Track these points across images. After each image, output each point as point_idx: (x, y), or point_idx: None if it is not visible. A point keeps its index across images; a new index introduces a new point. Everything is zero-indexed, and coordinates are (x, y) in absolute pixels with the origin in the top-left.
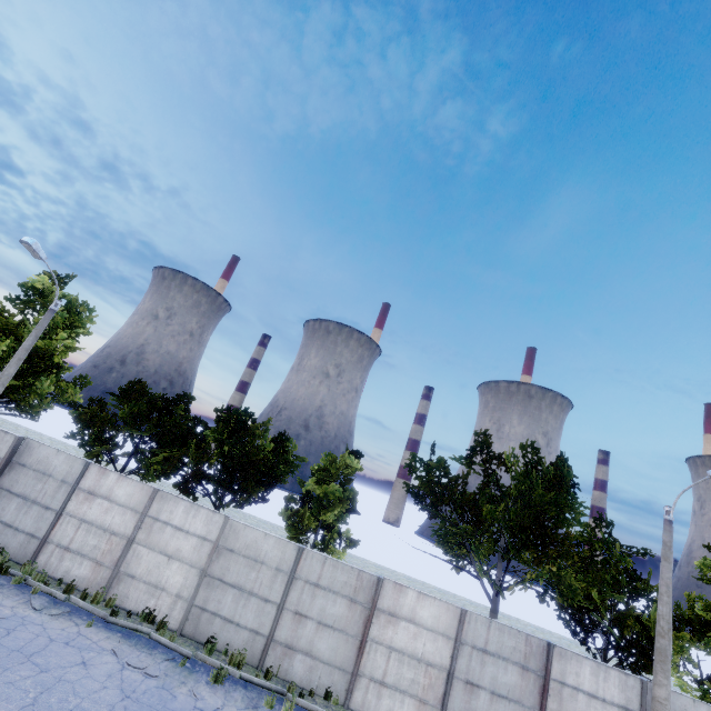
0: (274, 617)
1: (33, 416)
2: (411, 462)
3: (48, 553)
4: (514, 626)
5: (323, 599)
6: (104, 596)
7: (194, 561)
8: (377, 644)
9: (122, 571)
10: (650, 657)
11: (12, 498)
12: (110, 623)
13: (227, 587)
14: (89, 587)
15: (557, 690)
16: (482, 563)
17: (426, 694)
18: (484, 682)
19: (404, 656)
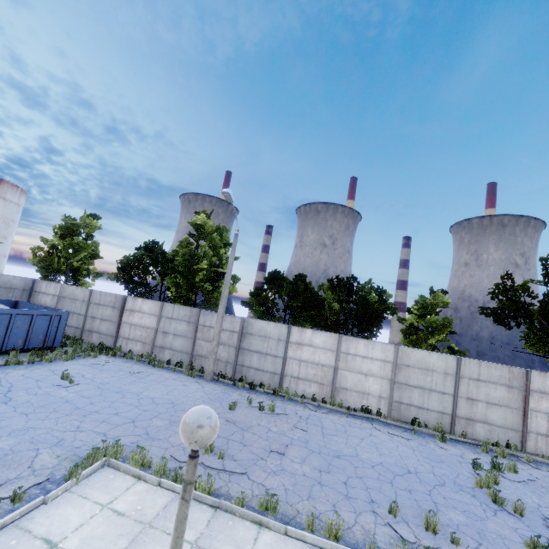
0: (452, 402)
1: (217, 306)
2: (494, 290)
3: (287, 382)
4: None
5: (486, 388)
6: (333, 401)
7: (383, 375)
8: (536, 412)
9: (338, 386)
10: None
11: (252, 354)
12: (352, 415)
13: (412, 388)
14: (320, 397)
15: None
16: None
17: None
18: None
19: None
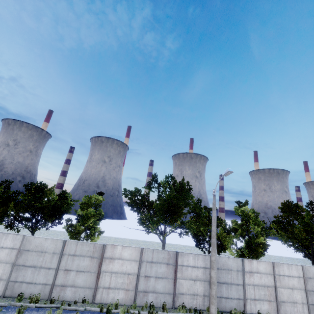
0: (54, 275)
1: None
2: (125, 192)
3: None
4: (187, 249)
5: (78, 260)
6: None
7: (8, 260)
8: (105, 273)
9: None
10: (221, 246)
11: None
12: None
13: (27, 268)
14: None
15: (180, 269)
16: (155, 227)
17: (128, 287)
18: (152, 274)
19: (118, 274)
